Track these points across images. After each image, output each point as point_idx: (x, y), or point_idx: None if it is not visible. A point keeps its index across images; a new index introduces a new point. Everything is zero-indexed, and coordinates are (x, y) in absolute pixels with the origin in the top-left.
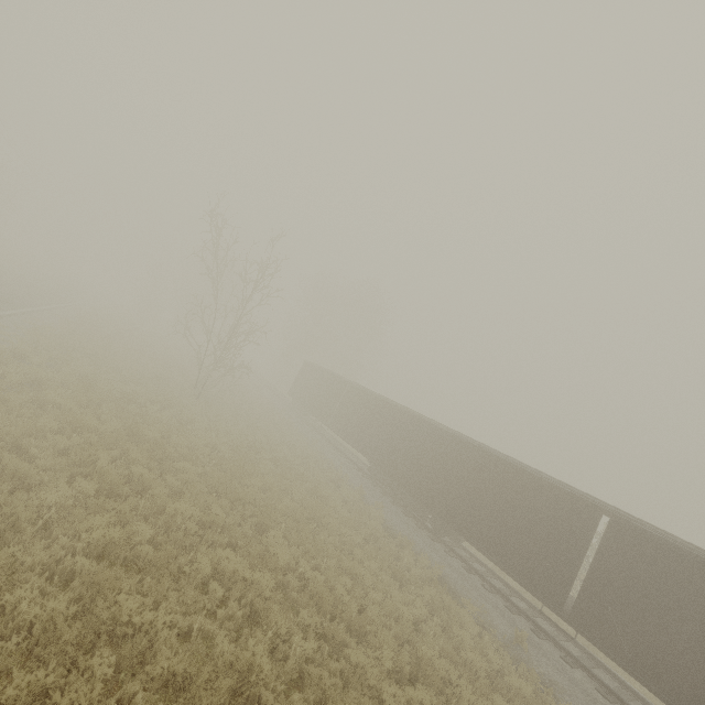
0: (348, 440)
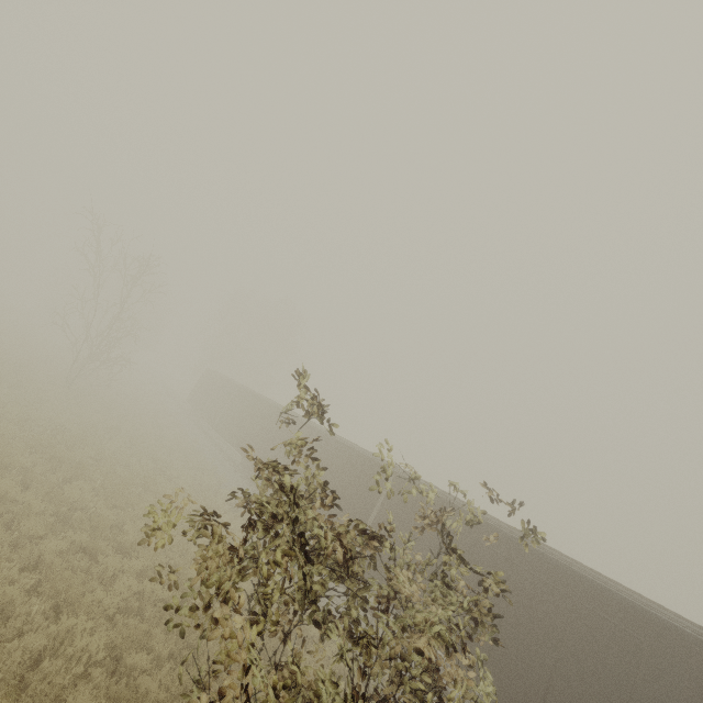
0: (227, 437)
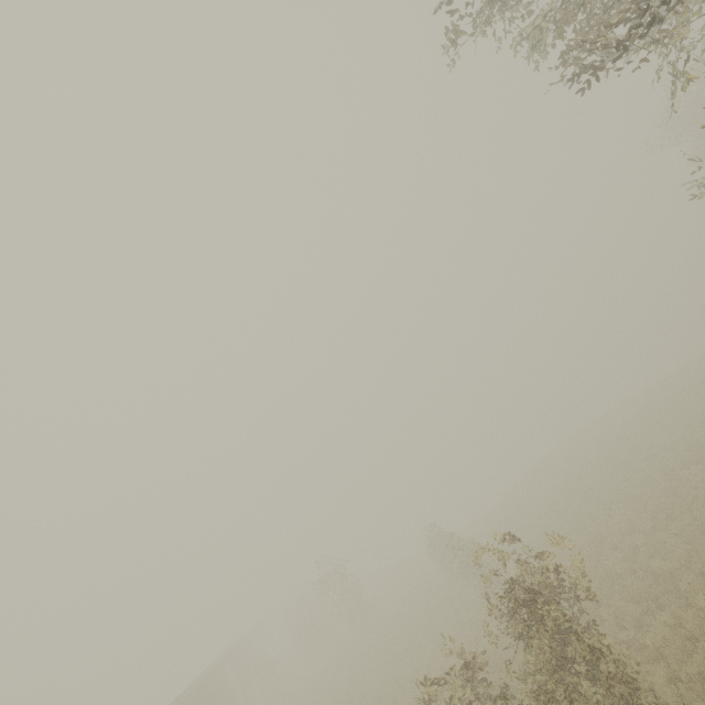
0: None
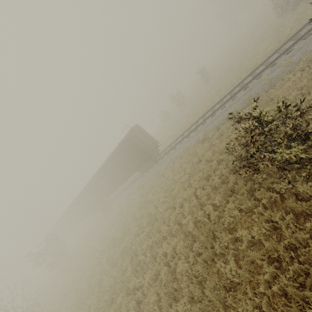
0: None
